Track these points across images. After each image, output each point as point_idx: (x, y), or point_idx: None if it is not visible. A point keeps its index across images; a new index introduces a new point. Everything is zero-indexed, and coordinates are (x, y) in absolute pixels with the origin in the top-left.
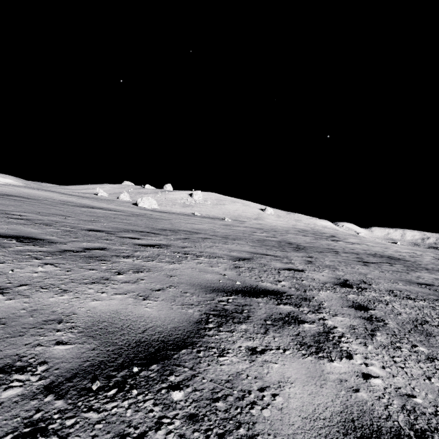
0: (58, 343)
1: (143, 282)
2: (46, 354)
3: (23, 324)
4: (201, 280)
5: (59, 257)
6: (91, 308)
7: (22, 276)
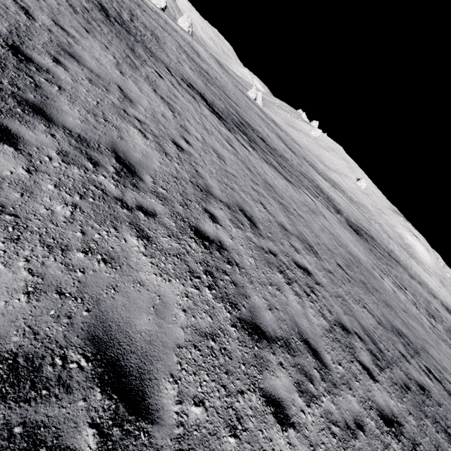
0: None
1: None
2: None
3: None
4: None
5: None
6: None
7: None
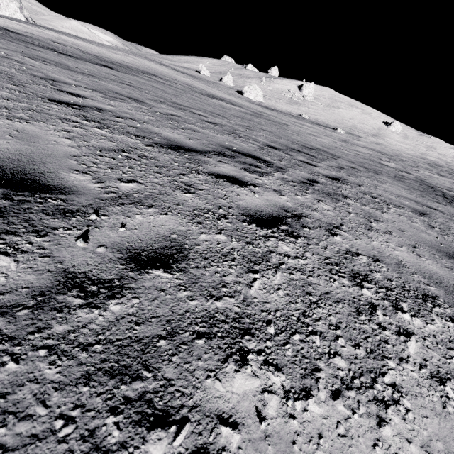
0: (425, 284)
1: (394, 235)
2: (431, 291)
3: (390, 263)
4: (427, 241)
5: (312, 192)
6: (402, 257)
7: (328, 214)
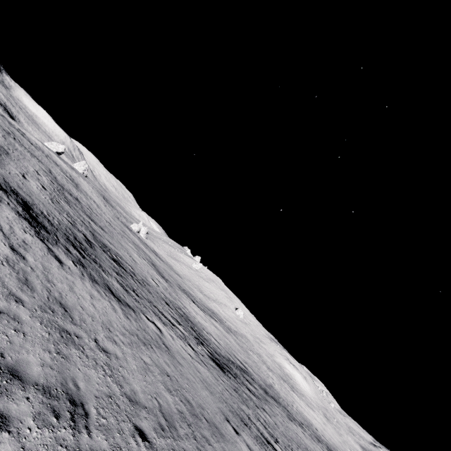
0: None
1: None
2: None
3: None
4: None
5: None
6: None
7: None
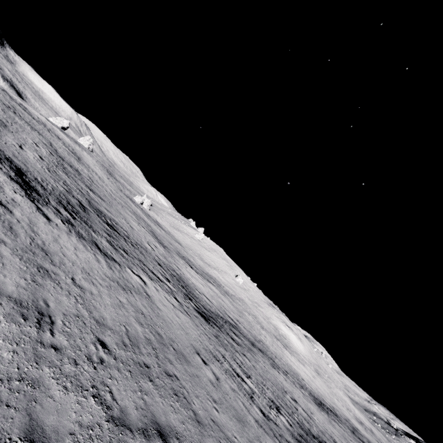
0: None
1: None
2: None
3: None
4: None
5: None
6: None
7: None
